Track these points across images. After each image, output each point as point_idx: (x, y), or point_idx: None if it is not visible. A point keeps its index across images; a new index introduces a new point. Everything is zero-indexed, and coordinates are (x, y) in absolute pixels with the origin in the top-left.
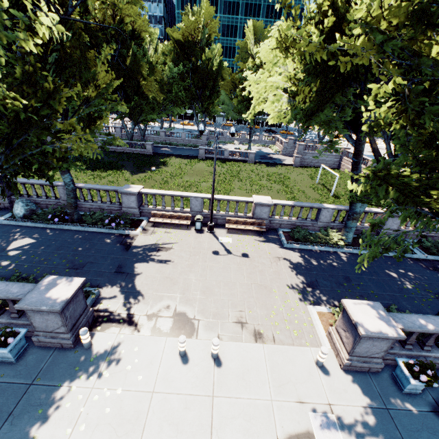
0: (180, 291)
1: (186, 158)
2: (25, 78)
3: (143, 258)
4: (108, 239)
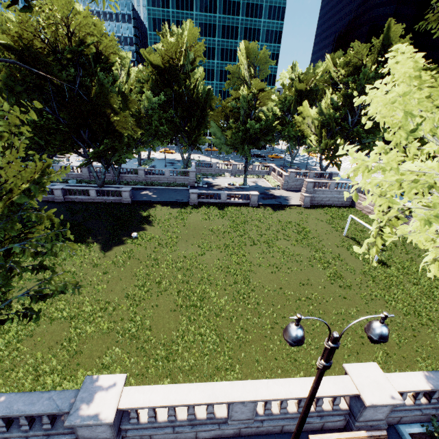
0: None
1: (175, 206)
2: None
3: None
4: None
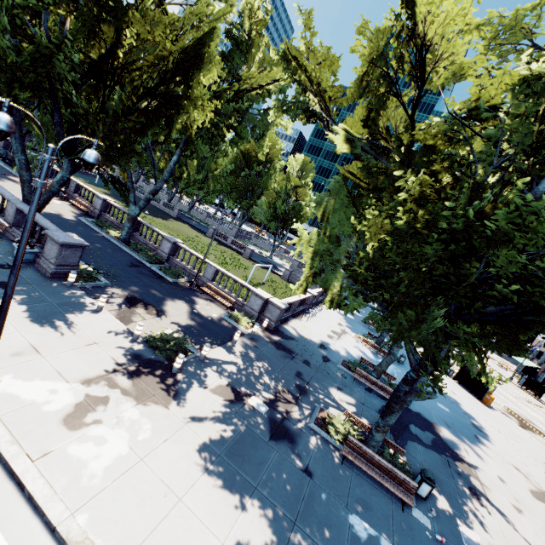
0: None
1: (196, 230)
2: None
3: None
4: (5, 171)
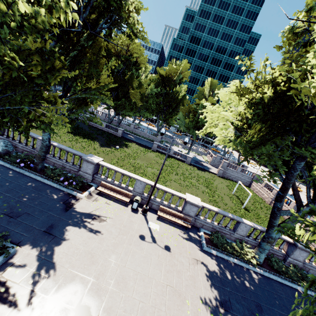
0: (95, 274)
1: (143, 147)
2: (37, 52)
3: (76, 224)
4: (56, 194)
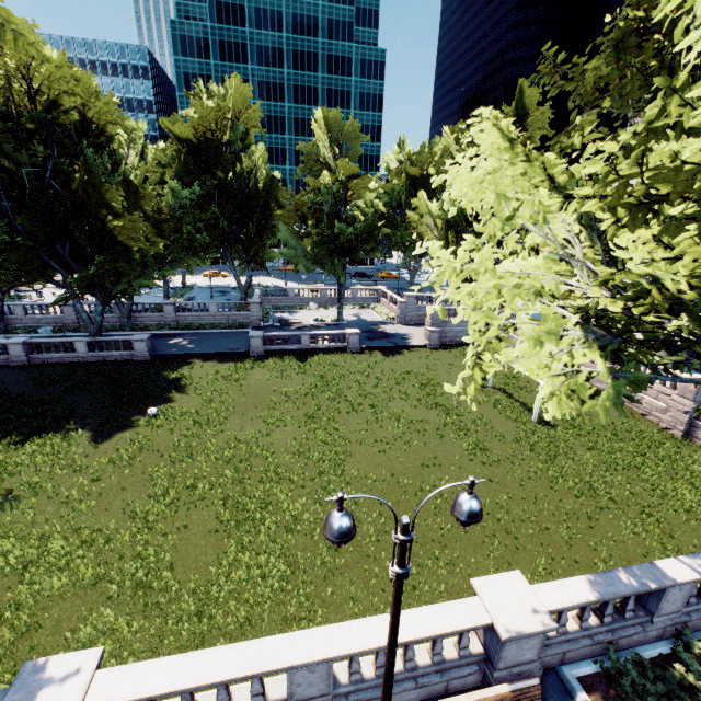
0: None
1: (226, 360)
2: None
3: None
4: None
